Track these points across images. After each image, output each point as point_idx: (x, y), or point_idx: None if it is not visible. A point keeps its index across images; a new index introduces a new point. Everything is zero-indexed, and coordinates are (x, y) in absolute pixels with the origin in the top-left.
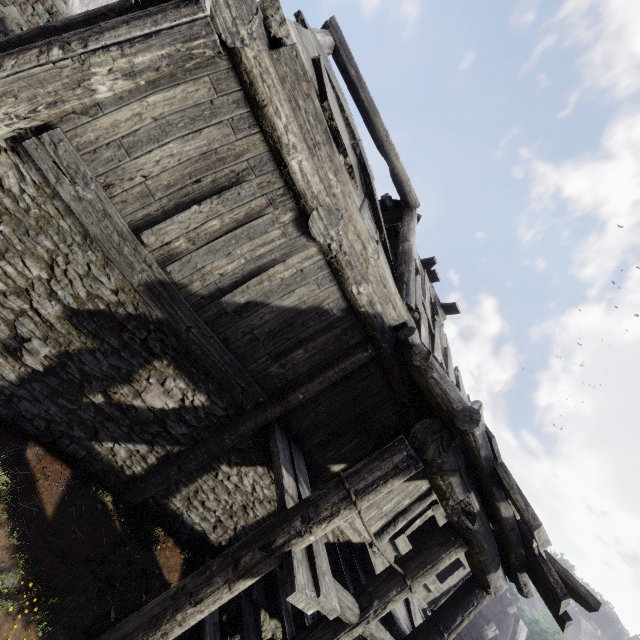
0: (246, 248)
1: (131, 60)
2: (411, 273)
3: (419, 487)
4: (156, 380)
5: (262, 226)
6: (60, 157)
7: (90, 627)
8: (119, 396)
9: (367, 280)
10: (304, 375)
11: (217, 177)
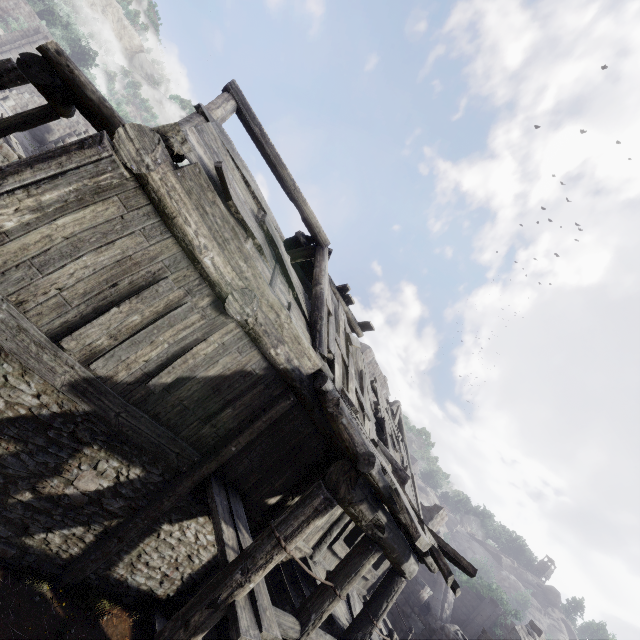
0: (168, 334)
1: (38, 199)
2: (323, 319)
3: None
4: (88, 466)
5: (182, 314)
6: None
7: None
8: (49, 489)
9: (283, 342)
10: (235, 429)
11: (134, 279)
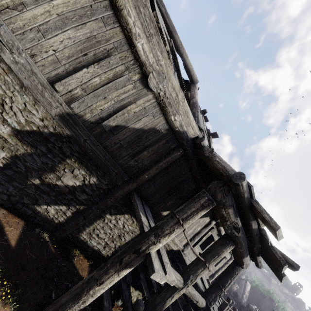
0: (114, 95)
1: None
2: (198, 112)
3: (205, 221)
4: (68, 170)
5: (123, 82)
6: (2, 35)
7: (41, 303)
8: (48, 179)
9: (179, 113)
10: (147, 165)
11: (96, 52)
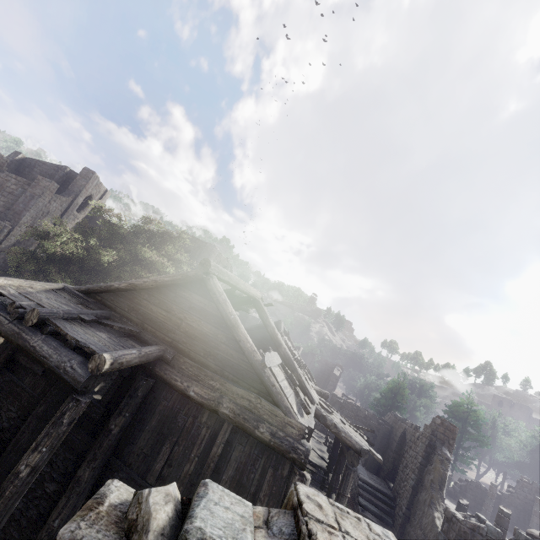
0: None
1: None
2: (301, 376)
3: None
4: None
5: None
6: None
7: None
8: None
9: None
10: None
11: None
